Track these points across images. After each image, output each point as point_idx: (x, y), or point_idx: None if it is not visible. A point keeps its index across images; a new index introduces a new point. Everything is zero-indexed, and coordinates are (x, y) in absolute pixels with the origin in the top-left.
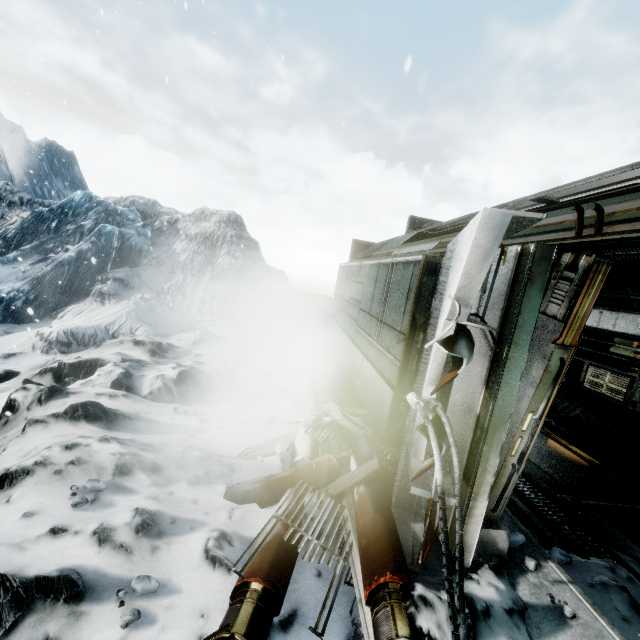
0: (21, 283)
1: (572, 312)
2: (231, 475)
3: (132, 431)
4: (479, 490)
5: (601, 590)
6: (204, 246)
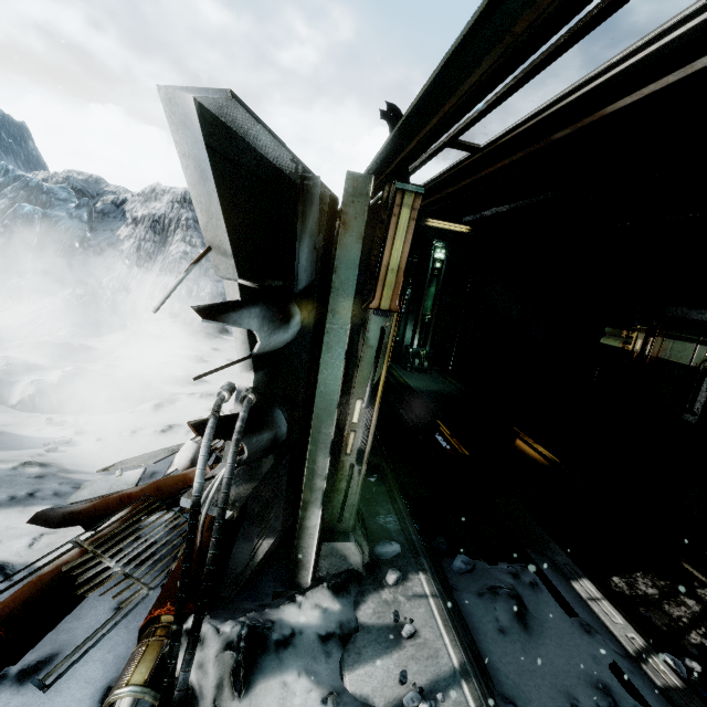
0: None
1: (382, 264)
2: (70, 494)
3: None
4: (309, 498)
5: (488, 599)
6: (153, 231)
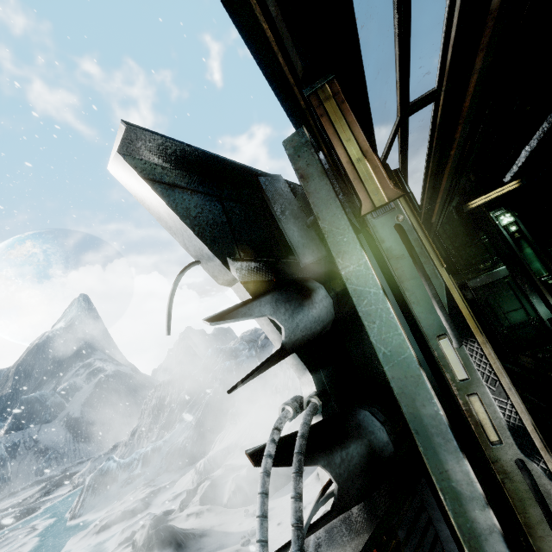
0: (189, 431)
1: (343, 164)
2: None
3: (196, 551)
4: None
5: None
6: None
